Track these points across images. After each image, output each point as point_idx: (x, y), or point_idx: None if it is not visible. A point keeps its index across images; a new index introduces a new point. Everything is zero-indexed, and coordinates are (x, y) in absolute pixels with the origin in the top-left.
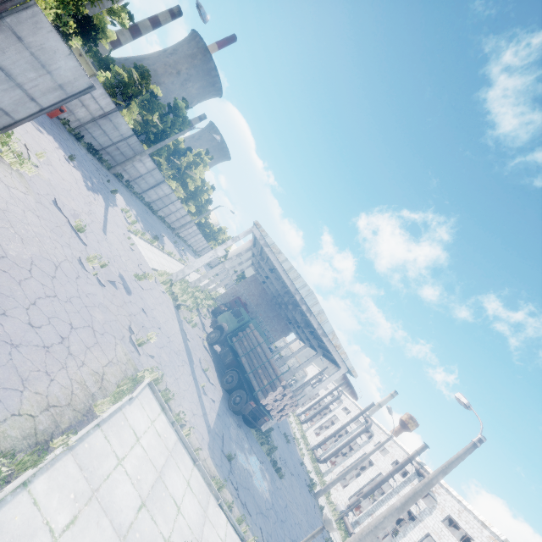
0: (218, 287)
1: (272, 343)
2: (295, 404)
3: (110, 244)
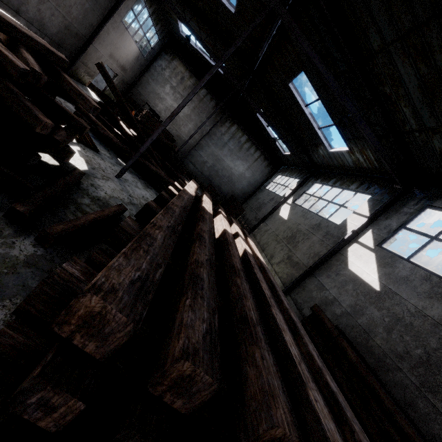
0: None
1: None
2: None
3: None
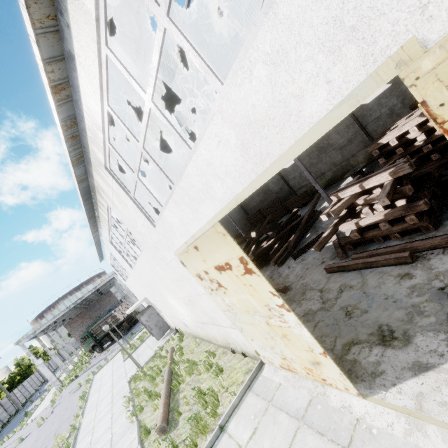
0: (76, 351)
1: (119, 302)
2: (126, 302)
3: (31, 428)
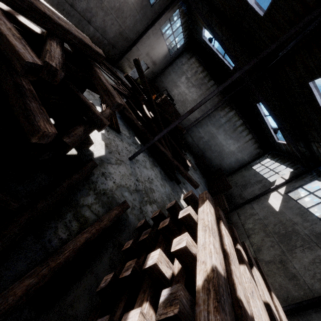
0: None
1: None
2: None
3: None
